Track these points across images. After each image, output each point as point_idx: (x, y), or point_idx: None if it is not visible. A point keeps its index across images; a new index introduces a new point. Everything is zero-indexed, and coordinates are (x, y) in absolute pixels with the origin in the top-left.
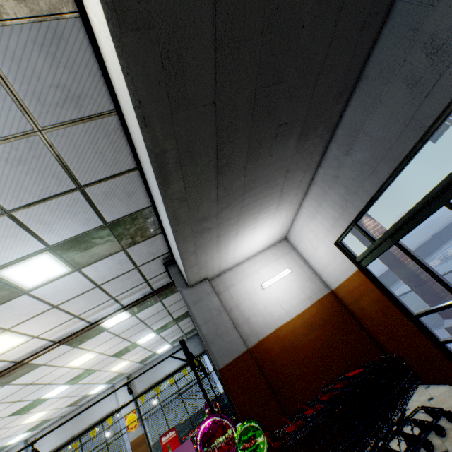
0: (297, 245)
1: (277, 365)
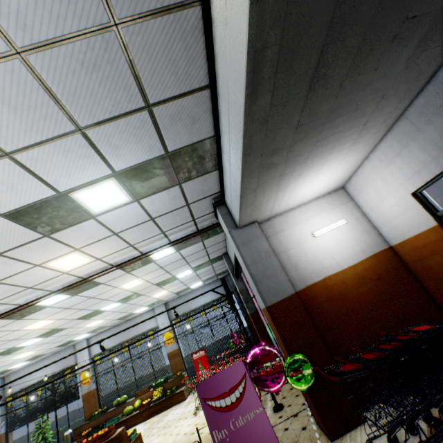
0: (357, 195)
1: (324, 311)
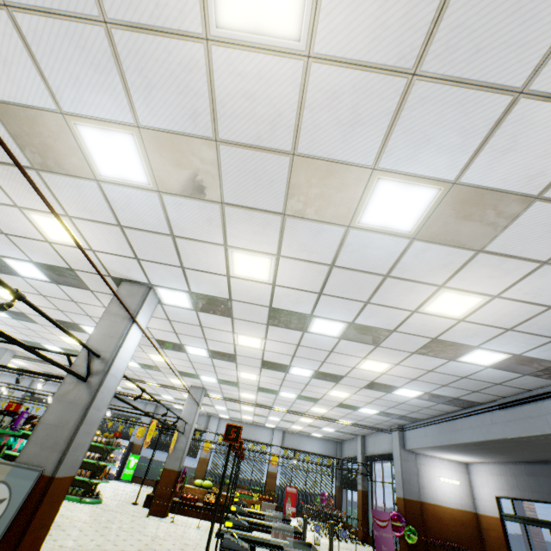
0: (472, 474)
1: (428, 519)
